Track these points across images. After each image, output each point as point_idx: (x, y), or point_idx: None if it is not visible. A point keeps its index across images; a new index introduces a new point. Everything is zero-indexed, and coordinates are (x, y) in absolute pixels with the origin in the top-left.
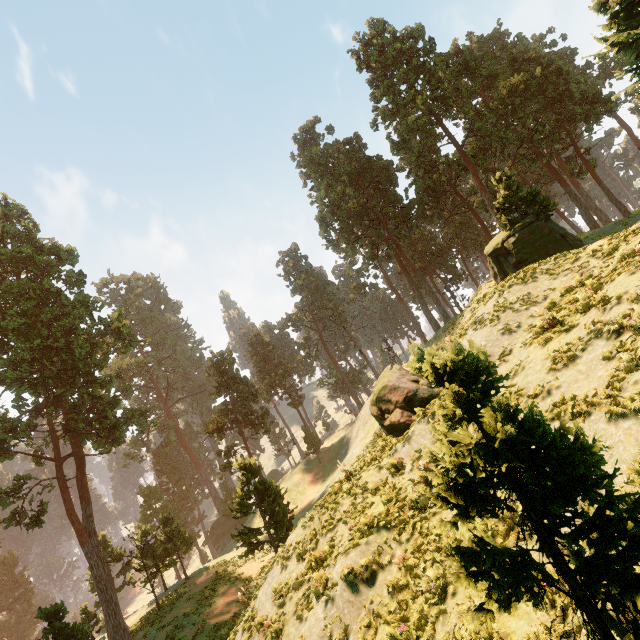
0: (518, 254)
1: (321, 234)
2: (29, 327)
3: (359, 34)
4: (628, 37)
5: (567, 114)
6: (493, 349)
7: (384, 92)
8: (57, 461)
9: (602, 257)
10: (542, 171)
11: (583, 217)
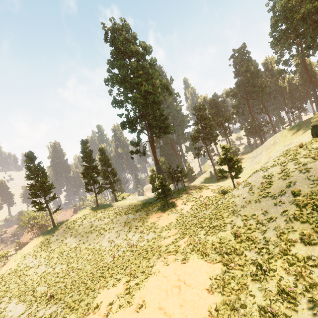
0: None
1: (271, 34)
2: (142, 82)
3: None
4: None
5: None
6: None
7: None
8: (148, 136)
9: None
10: None
11: None
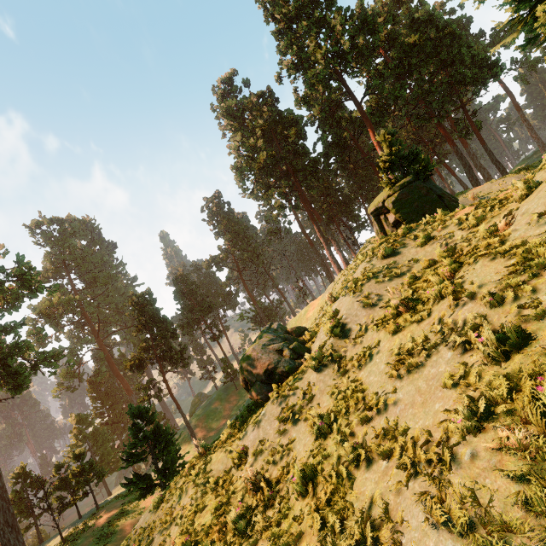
0: (397, 214)
1: (237, 183)
2: None
3: None
4: None
5: (458, 77)
6: (351, 326)
7: (288, 45)
8: None
9: (467, 228)
10: (437, 131)
11: (467, 175)
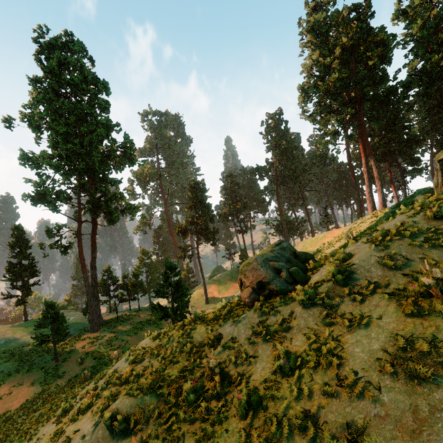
0: None
1: (299, 103)
2: (68, 135)
3: None
4: None
5: None
6: (358, 279)
7: None
8: (78, 222)
9: None
10: None
11: None
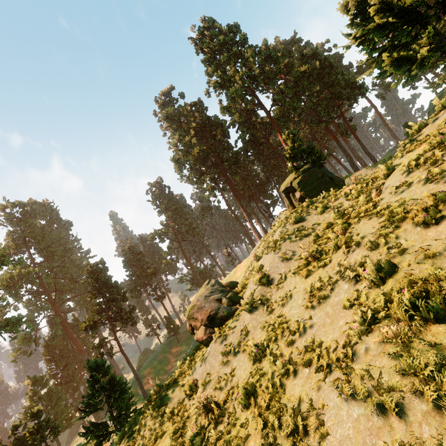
0: (301, 191)
1: (176, 171)
2: None
3: (195, 26)
4: (363, 31)
5: (337, 94)
6: (274, 275)
7: (214, 70)
8: None
9: (351, 200)
10: (325, 131)
11: (349, 163)
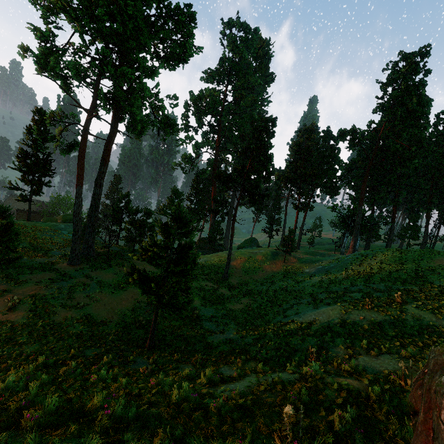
0: None
1: None
2: None
3: None
4: None
5: None
6: None
7: None
8: (88, 114)
9: None
10: None
11: None
